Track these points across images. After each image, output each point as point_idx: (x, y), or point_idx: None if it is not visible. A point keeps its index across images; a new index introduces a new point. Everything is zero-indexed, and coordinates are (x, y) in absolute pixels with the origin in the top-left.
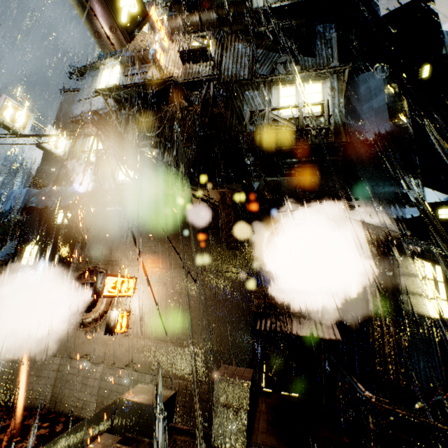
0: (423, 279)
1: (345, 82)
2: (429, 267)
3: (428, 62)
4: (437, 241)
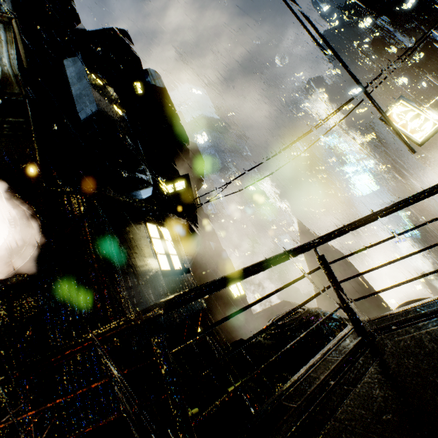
0: (144, 236)
1: (19, 38)
2: (155, 228)
3: (138, 80)
4: (168, 212)
